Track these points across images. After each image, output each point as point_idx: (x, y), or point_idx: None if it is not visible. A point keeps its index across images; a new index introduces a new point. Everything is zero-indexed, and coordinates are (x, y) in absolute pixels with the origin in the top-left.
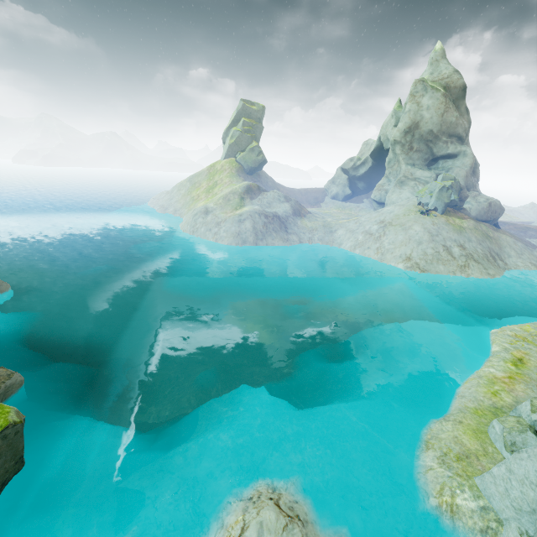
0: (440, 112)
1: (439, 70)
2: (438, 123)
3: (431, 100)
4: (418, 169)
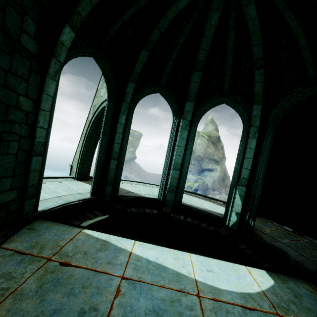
0: (204, 147)
1: (207, 128)
2: (203, 152)
3: (201, 141)
4: (190, 174)
